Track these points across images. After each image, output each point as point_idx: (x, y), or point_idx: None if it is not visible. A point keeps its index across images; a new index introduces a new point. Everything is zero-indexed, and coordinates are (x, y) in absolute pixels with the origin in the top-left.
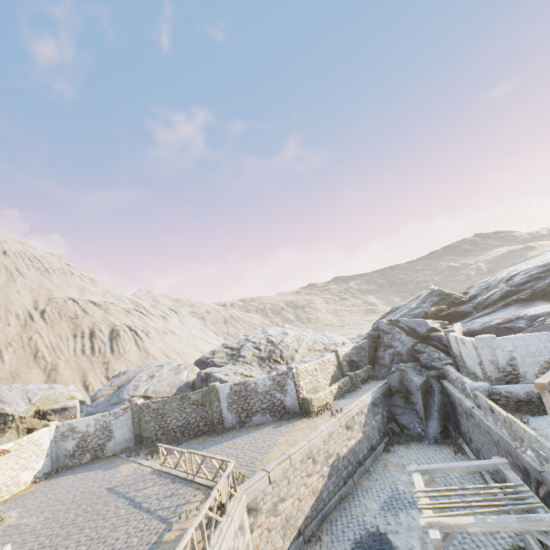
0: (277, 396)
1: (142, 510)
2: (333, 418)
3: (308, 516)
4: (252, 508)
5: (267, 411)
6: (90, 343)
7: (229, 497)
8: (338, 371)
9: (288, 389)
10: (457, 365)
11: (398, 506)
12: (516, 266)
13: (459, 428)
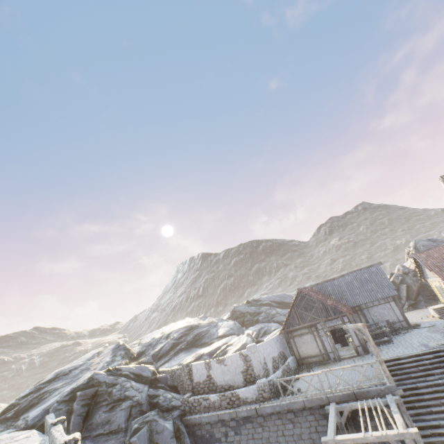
0: None
1: None
2: None
3: None
4: None
5: None
6: None
7: None
8: None
9: None
10: (195, 396)
11: None
12: (160, 330)
13: None
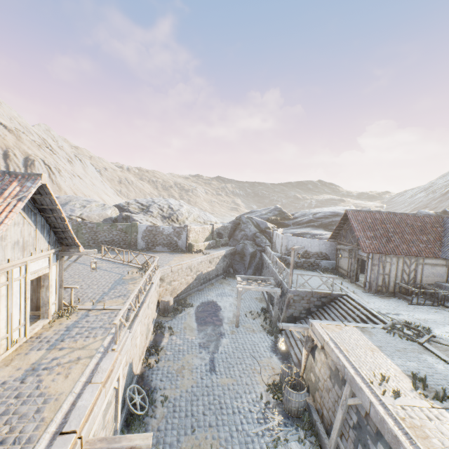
0: (174, 239)
1: (102, 270)
2: (205, 255)
3: (182, 291)
4: (162, 279)
5: (166, 245)
6: (5, 163)
7: (153, 271)
8: (210, 236)
9: (182, 237)
10: (272, 247)
11: (223, 295)
12: (322, 209)
13: (261, 274)
